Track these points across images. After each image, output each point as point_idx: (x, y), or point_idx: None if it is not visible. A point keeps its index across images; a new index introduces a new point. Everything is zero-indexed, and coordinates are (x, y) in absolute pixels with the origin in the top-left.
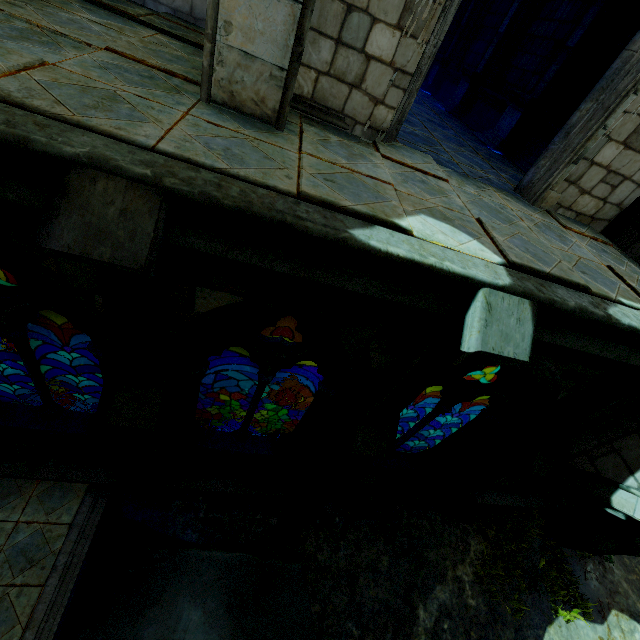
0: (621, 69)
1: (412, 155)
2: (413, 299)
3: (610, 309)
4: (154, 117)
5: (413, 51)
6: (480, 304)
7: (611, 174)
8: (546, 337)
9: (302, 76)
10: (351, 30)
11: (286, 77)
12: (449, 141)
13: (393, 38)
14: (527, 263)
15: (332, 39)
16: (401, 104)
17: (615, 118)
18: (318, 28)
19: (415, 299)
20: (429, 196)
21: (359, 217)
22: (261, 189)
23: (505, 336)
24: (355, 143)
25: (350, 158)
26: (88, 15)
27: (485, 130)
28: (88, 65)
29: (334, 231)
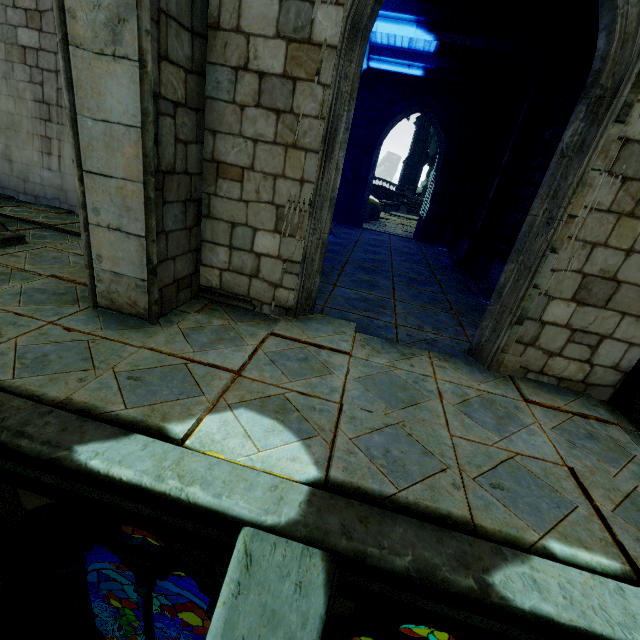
0: (530, 232)
1: (323, 327)
2: (197, 524)
3: (501, 570)
4: (1, 333)
5: (295, 246)
6: (236, 553)
7: (578, 333)
8: (425, 602)
9: (209, 273)
10: (239, 238)
11: (147, 285)
12: (415, 299)
13: (275, 239)
14: (358, 479)
15: (226, 246)
16: (297, 286)
17: (544, 277)
18: (213, 240)
19: (199, 525)
20: (290, 378)
21: (118, 424)
22: (19, 400)
23: (270, 615)
24: (255, 322)
25: (208, 344)
26: (81, 250)
27: (480, 281)
28: (6, 294)
29: (50, 449)
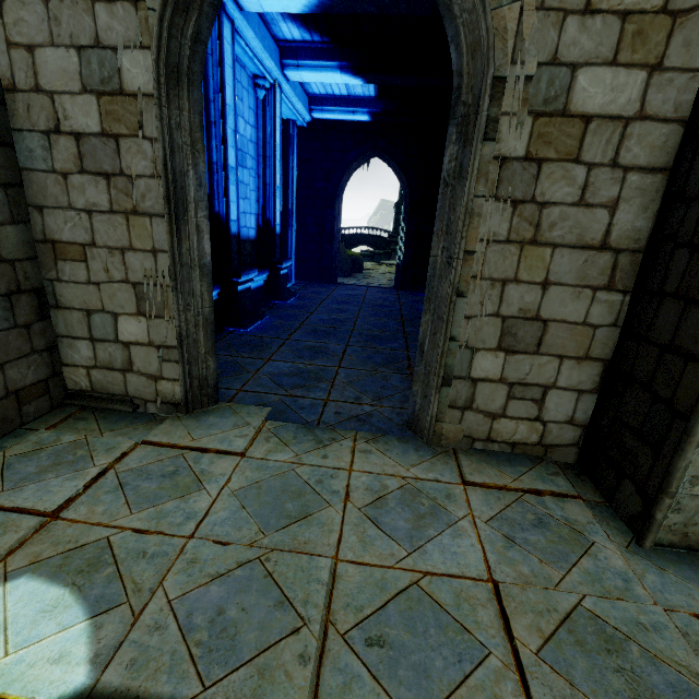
0: (435, 275)
1: (222, 420)
2: None
3: None
4: None
5: (166, 327)
6: None
7: (517, 386)
8: None
9: (74, 374)
10: (99, 328)
11: None
12: (366, 362)
13: (141, 323)
14: (143, 681)
15: (86, 339)
16: (180, 375)
17: (459, 326)
18: (70, 334)
19: None
20: (133, 509)
21: None
22: None
23: None
24: (132, 427)
25: (32, 476)
26: None
27: None
28: None
29: None
